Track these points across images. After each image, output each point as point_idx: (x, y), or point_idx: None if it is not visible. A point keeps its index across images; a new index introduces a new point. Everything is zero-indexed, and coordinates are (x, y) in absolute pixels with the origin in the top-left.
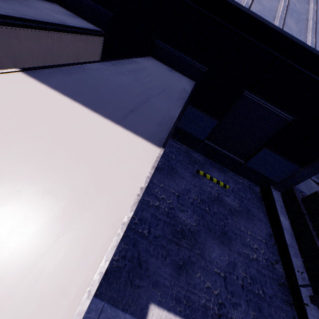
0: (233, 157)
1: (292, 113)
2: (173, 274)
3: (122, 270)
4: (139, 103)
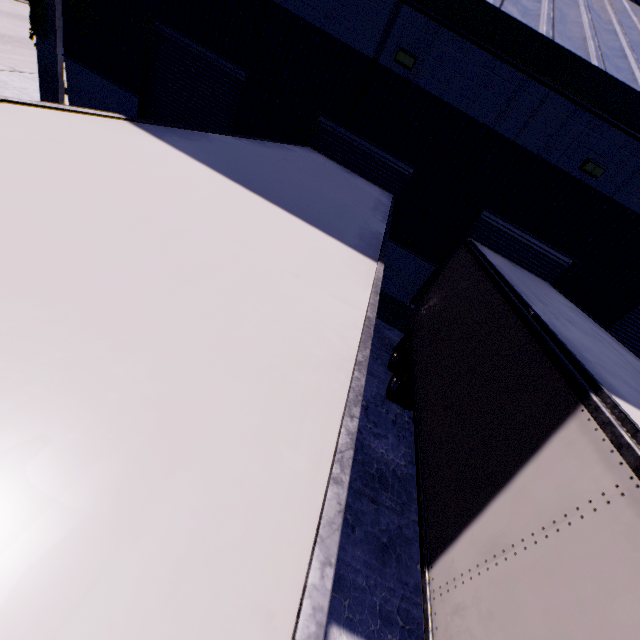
0: None
1: None
2: None
3: None
4: None
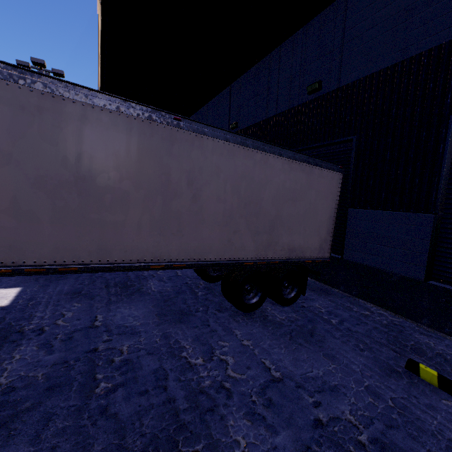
0: None
1: None
2: None
3: None
4: None
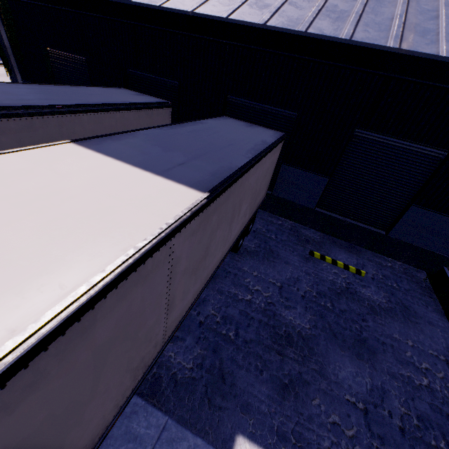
0: (365, 228)
1: (441, 146)
2: (273, 396)
3: (197, 383)
4: (192, 157)
